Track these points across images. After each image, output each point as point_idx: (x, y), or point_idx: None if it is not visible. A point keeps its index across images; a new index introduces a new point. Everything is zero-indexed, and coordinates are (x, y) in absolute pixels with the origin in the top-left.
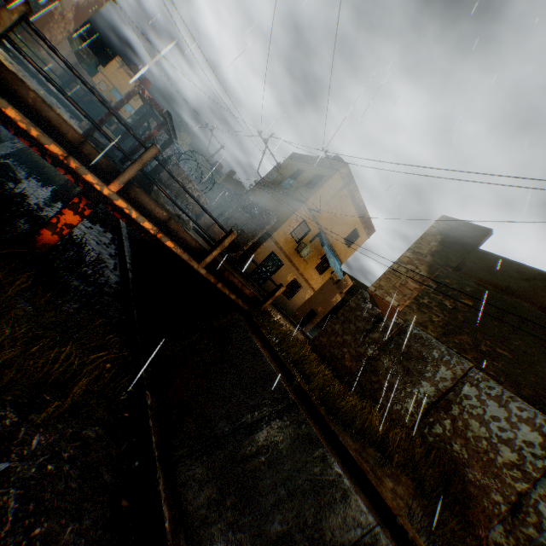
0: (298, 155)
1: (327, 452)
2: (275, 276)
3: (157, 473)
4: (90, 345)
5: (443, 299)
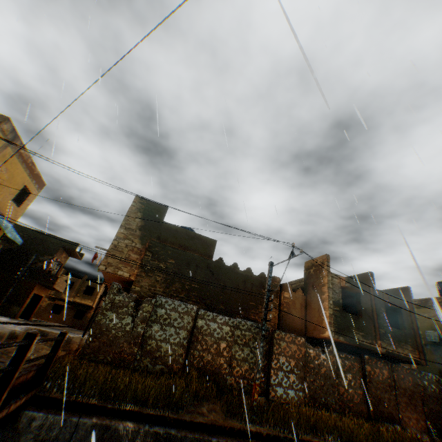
0: None
1: (205, 438)
2: None
3: None
4: None
5: (159, 263)
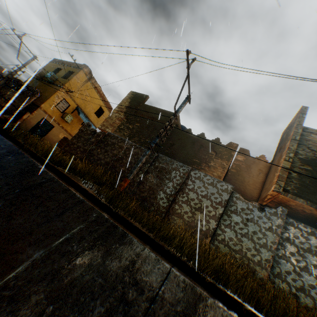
0: (58, 60)
1: (36, 164)
2: (50, 135)
3: None
4: None
5: (129, 125)
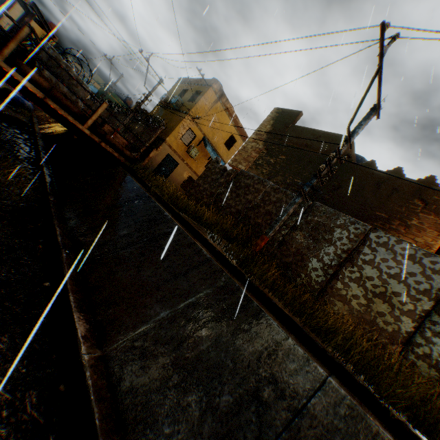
0: (184, 79)
1: (162, 210)
2: (174, 174)
3: (54, 219)
4: (4, 164)
5: (270, 159)
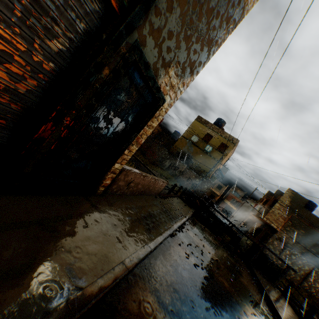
0: (204, 120)
1: None
2: None
3: None
4: None
5: (293, 229)
